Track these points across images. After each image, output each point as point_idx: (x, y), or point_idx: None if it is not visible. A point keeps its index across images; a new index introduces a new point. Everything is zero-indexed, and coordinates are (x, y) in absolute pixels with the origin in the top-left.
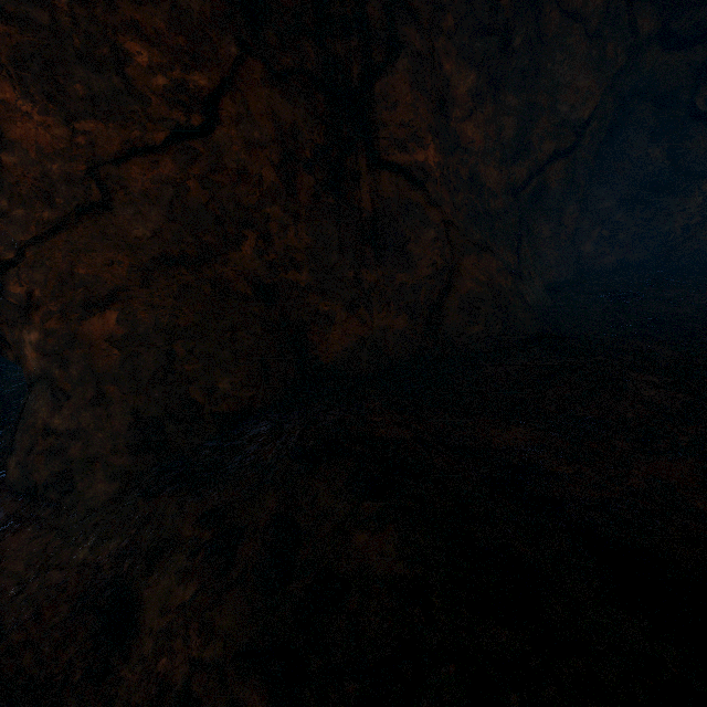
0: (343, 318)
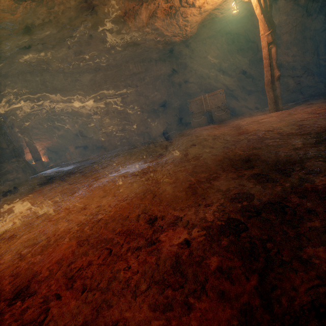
0: None
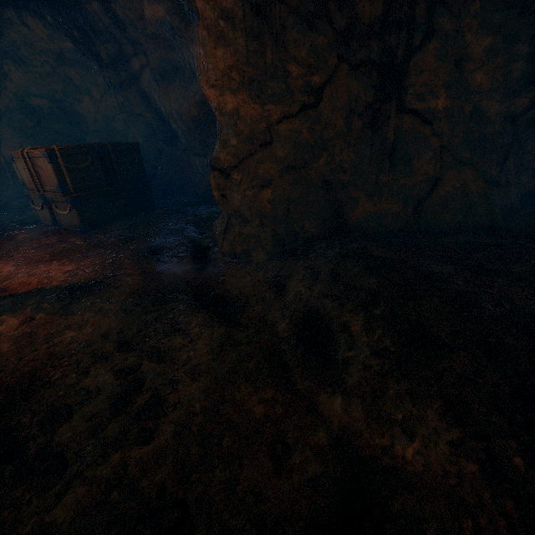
0: (363, 201)
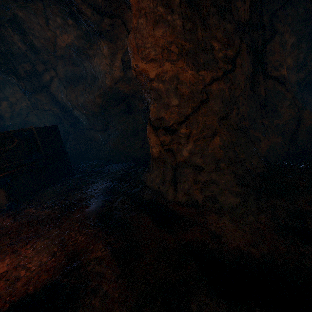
0: (262, 138)
